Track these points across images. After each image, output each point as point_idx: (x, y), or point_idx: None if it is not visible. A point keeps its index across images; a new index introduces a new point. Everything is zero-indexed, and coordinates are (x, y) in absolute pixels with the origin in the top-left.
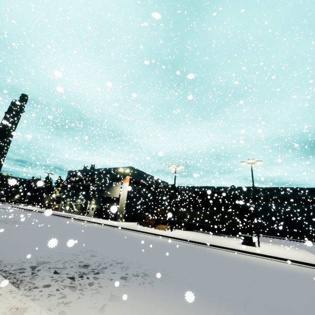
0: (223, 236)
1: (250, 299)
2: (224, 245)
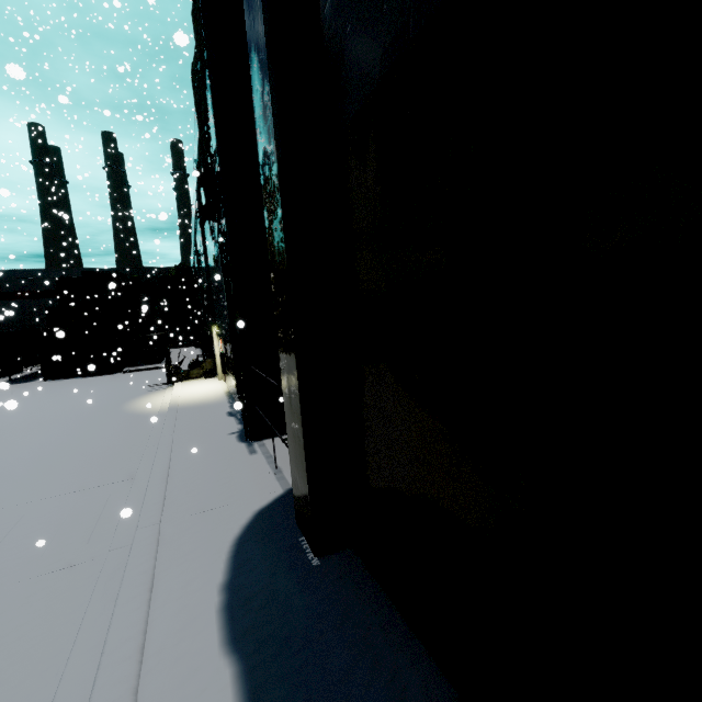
0: (21, 380)
1: None
2: None
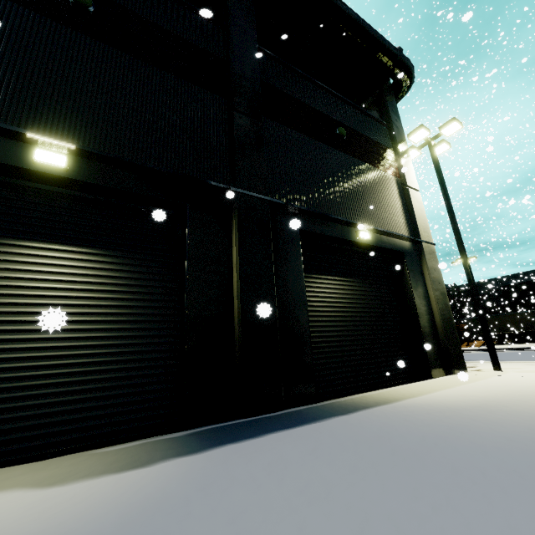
0: None
1: None
2: None
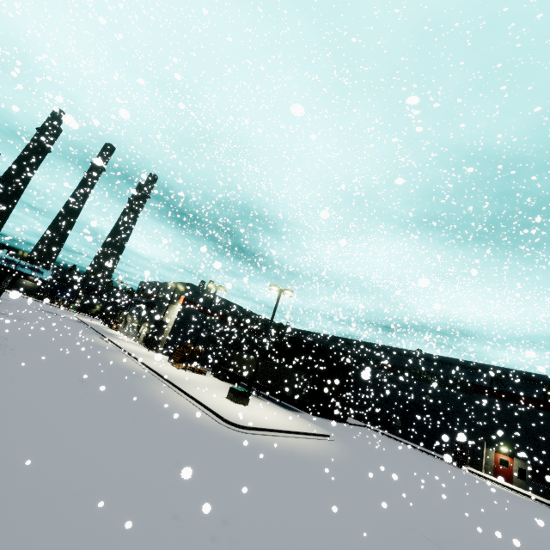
0: (278, 403)
1: (13, 371)
2: (185, 387)
